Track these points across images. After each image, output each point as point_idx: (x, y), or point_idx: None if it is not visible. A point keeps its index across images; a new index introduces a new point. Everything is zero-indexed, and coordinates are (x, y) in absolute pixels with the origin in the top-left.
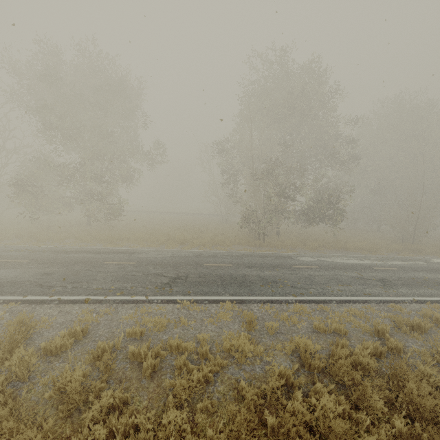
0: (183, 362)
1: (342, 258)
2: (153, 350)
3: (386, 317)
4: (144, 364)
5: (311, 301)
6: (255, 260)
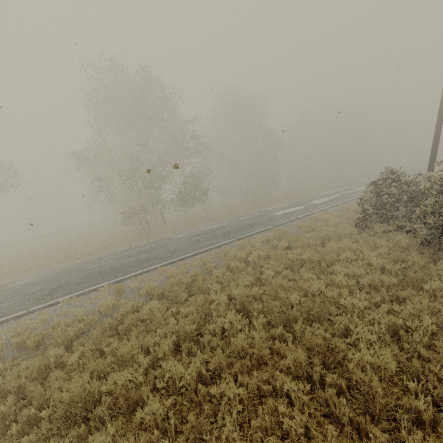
0: (62, 329)
1: (208, 227)
2: (36, 334)
3: (216, 254)
4: (28, 343)
5: (171, 262)
6: (136, 250)
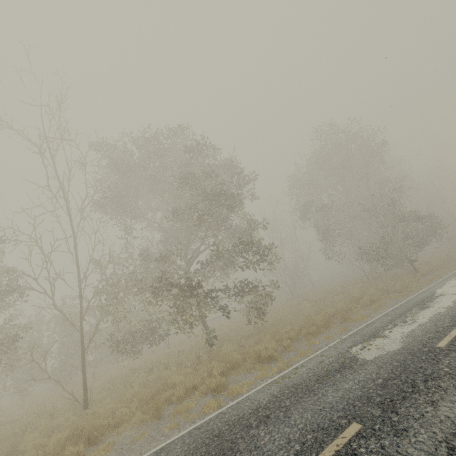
0: None
1: None
2: None
3: None
4: None
5: None
6: None
